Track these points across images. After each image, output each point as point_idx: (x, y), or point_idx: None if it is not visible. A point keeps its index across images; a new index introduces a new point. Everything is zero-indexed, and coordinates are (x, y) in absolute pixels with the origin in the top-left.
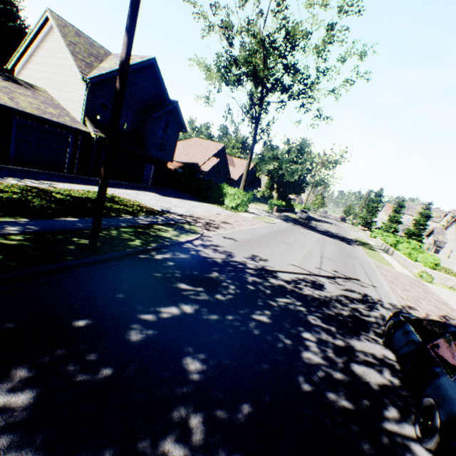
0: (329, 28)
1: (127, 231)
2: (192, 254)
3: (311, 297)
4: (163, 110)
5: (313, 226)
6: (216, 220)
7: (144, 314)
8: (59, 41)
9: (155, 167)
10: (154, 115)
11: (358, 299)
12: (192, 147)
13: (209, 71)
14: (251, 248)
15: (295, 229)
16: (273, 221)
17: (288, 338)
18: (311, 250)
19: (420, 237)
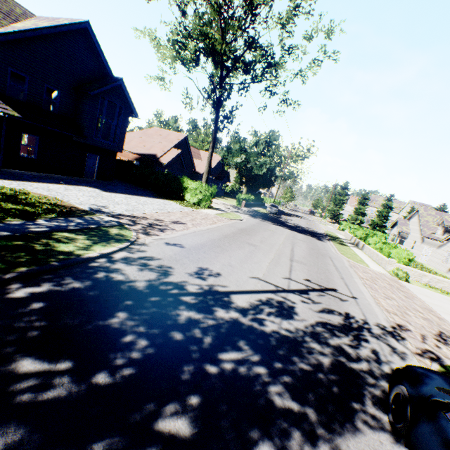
0: None
1: None
2: (96, 278)
3: (277, 337)
4: (103, 87)
5: (283, 221)
6: (165, 220)
7: None
8: None
9: (101, 157)
10: (91, 93)
11: (339, 326)
12: (150, 137)
13: (160, 45)
14: (203, 256)
15: (263, 225)
16: (240, 217)
17: None
18: (280, 252)
19: (384, 228)
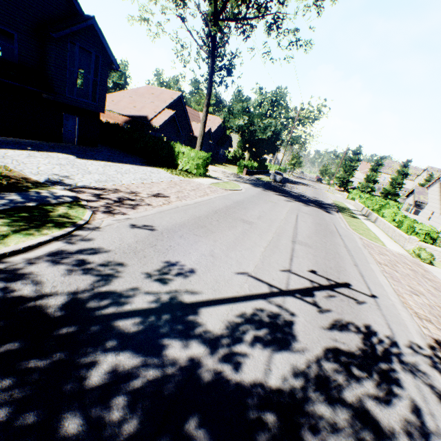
0: None
1: None
2: None
3: (261, 396)
4: (69, 28)
5: (288, 190)
6: (143, 192)
7: None
8: None
9: (80, 119)
10: (55, 36)
11: (358, 355)
12: (141, 96)
13: None
14: (176, 243)
15: (264, 196)
16: (239, 187)
17: None
18: (280, 230)
19: (396, 196)
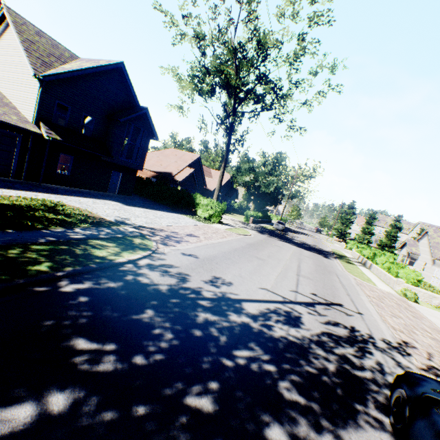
0: (300, 38)
1: (40, 249)
2: (127, 280)
3: (285, 341)
4: (131, 115)
5: (290, 237)
6: (180, 232)
7: None
8: (15, 38)
9: (123, 174)
10: (121, 120)
11: (344, 338)
12: (167, 156)
13: (181, 79)
14: (215, 267)
15: (270, 241)
16: (248, 232)
17: None
18: (287, 266)
19: (393, 248)
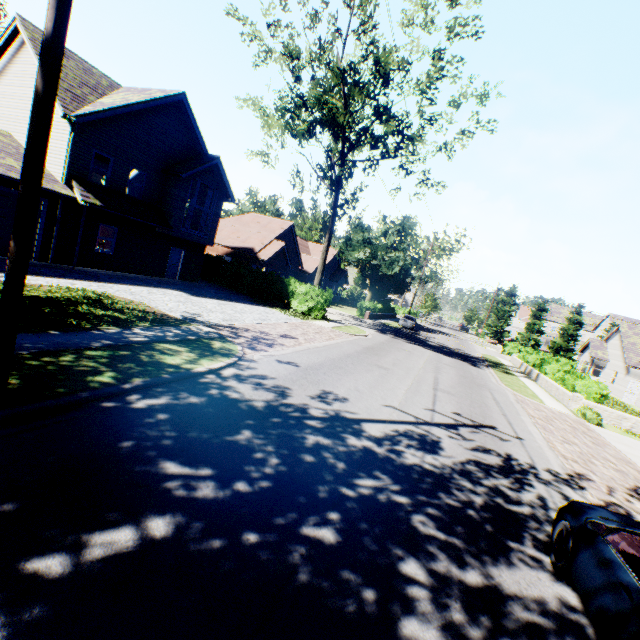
0: (436, 56)
1: (97, 355)
2: (211, 394)
3: (419, 470)
4: (197, 168)
5: (423, 338)
6: (271, 332)
7: (39, 557)
8: (34, 63)
9: (186, 252)
10: (183, 176)
11: (497, 467)
12: (246, 225)
13: (267, 116)
14: (323, 378)
15: (396, 343)
16: (364, 332)
17: (370, 584)
18: (420, 378)
19: (571, 353)
